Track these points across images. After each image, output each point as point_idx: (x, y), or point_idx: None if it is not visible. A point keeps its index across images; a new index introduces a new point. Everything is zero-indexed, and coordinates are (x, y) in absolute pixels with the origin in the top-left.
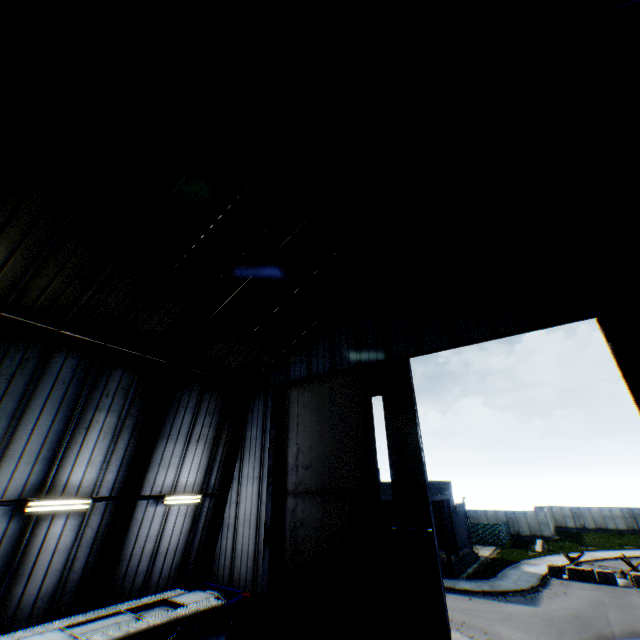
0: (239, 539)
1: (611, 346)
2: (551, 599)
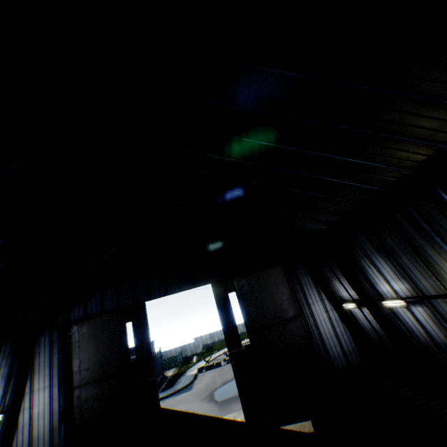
0: (36, 429)
1: (214, 294)
2: (198, 383)
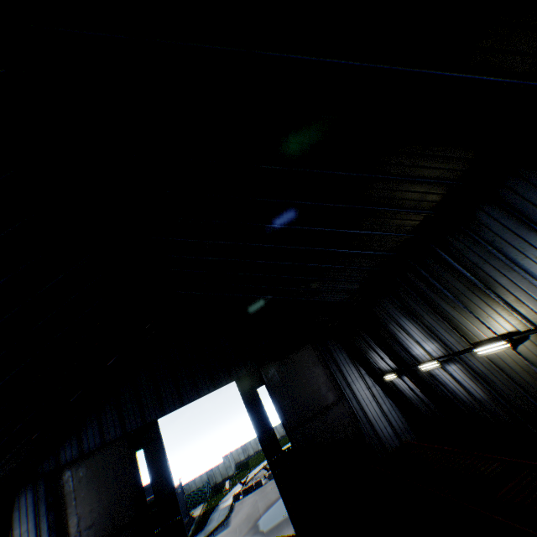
0: None
1: (241, 392)
2: (236, 516)
